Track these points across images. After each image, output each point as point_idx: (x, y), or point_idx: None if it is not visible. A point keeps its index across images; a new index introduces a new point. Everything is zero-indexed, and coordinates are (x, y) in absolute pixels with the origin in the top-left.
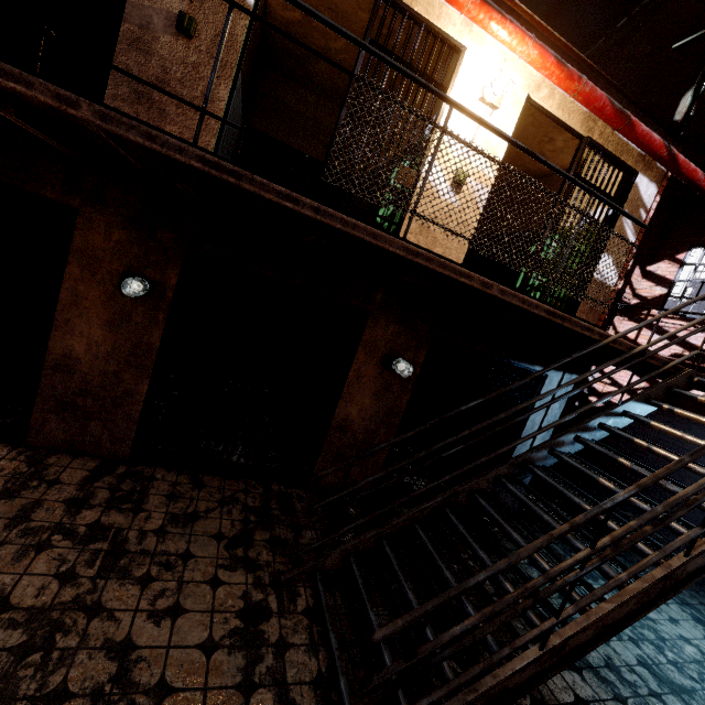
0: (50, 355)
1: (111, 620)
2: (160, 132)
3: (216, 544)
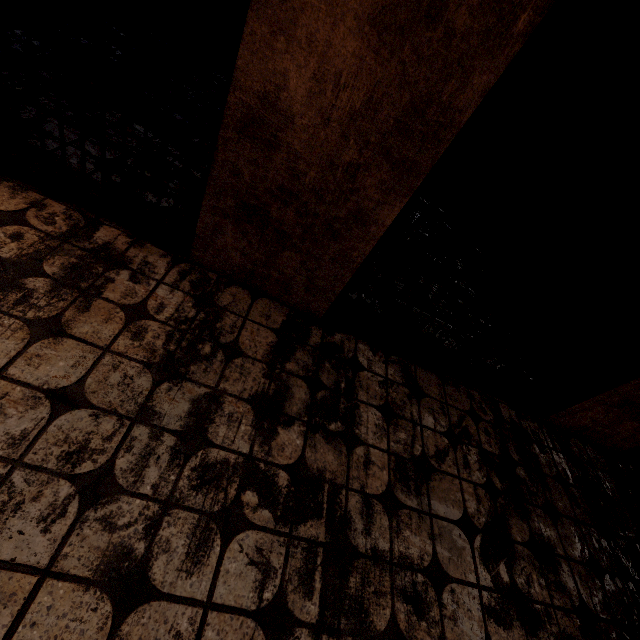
0: (236, 90)
1: None
2: None
3: (468, 547)
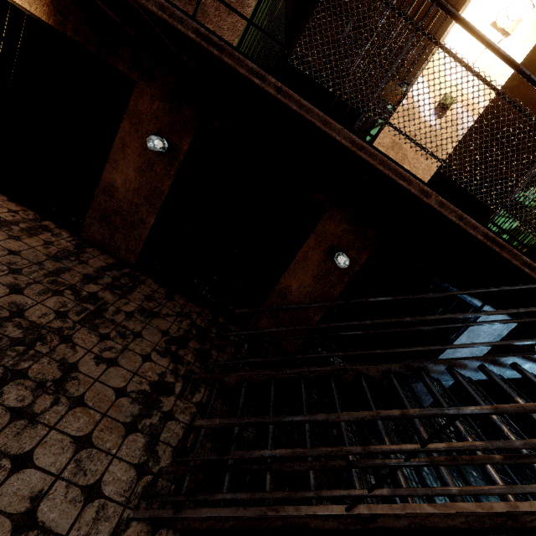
0: (102, 181)
1: (72, 349)
2: (170, 4)
3: (160, 336)
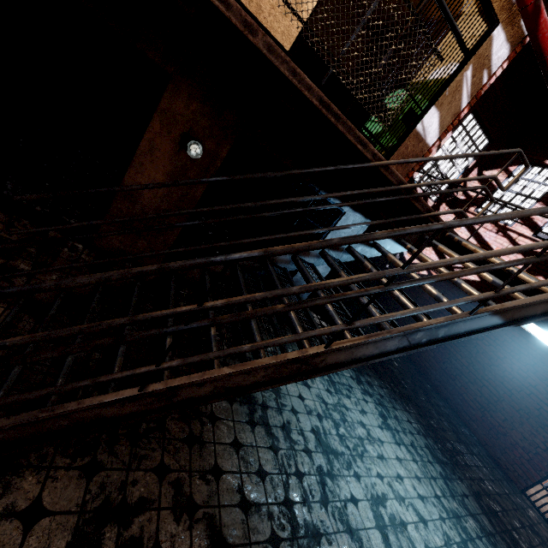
0: None
1: None
2: None
3: None
